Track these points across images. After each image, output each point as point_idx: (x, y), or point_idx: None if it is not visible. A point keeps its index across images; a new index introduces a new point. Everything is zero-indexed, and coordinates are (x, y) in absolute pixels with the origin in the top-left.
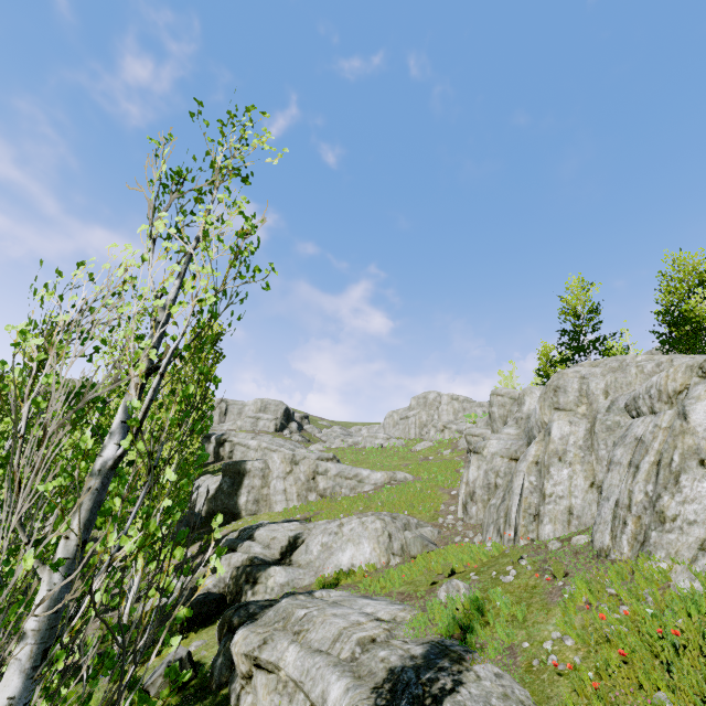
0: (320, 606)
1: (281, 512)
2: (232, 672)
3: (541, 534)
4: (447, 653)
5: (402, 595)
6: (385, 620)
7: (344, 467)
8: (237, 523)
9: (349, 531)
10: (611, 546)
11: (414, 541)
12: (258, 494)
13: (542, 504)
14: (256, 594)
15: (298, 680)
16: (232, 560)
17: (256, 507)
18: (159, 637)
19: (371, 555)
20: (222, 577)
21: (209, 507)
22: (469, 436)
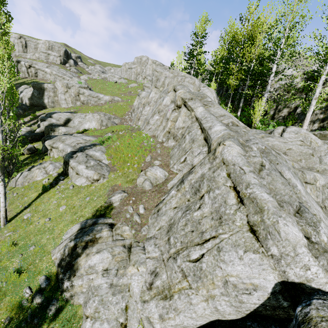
0: (70, 137)
1: (65, 108)
2: (47, 150)
3: (138, 124)
4: (94, 145)
5: (97, 136)
6: (87, 140)
7: (92, 92)
8: (46, 110)
9: (88, 118)
10: (141, 128)
11: (109, 123)
12: (53, 99)
13: (140, 116)
14: (55, 134)
15: (63, 149)
16: (44, 124)
17: (53, 105)
18: (19, 133)
19: (95, 126)
20: (41, 129)
21: (30, 102)
22: (144, 86)
